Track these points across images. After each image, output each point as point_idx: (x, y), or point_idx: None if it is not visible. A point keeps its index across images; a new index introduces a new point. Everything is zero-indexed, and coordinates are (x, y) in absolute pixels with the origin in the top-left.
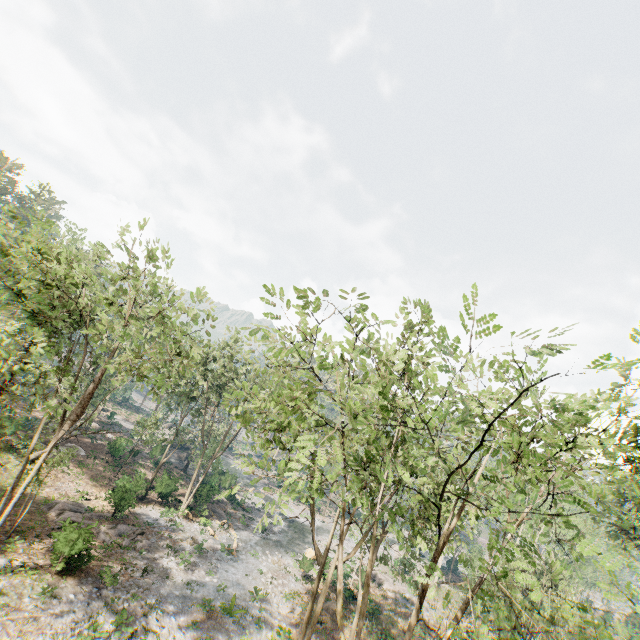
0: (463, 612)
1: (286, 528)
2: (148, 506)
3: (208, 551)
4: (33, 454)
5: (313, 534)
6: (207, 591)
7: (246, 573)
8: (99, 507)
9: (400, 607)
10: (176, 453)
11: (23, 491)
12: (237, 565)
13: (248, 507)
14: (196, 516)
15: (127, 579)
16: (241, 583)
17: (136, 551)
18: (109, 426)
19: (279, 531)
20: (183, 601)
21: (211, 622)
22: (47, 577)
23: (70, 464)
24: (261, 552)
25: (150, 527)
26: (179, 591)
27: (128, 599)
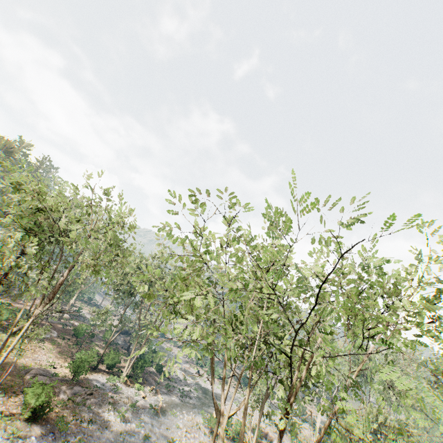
0: None
1: (200, 394)
2: (98, 374)
3: (139, 409)
4: (14, 327)
5: (212, 392)
6: (135, 439)
7: (166, 427)
8: (62, 373)
9: None
10: (122, 337)
11: (6, 355)
12: (160, 420)
13: (172, 378)
14: (133, 383)
15: (76, 427)
16: (162, 434)
17: (85, 406)
18: (77, 317)
19: (194, 396)
20: None
21: None
22: (17, 422)
23: (45, 342)
24: (179, 411)
25: (98, 389)
26: (114, 438)
27: (75, 442)
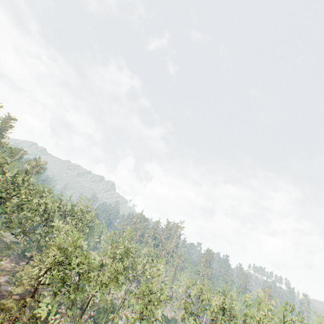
0: None
1: None
2: None
3: None
4: None
5: None
6: None
7: None
8: None
9: None
10: None
11: None
12: None
13: None
14: None
15: None
16: None
17: None
18: None
19: None
20: None
21: None
22: None
23: None
24: None
25: None
26: None
27: None
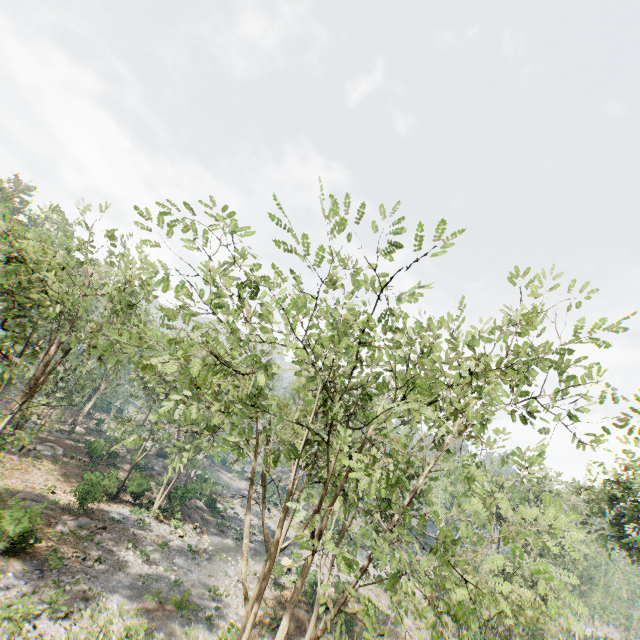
0: (367, 564)
1: None
2: (119, 505)
3: (172, 550)
4: None
5: (263, 519)
6: (161, 585)
7: (209, 574)
8: (65, 501)
9: (379, 623)
10: (161, 461)
11: None
12: (201, 566)
13: (229, 516)
14: (169, 519)
15: (75, 566)
16: (201, 582)
17: (93, 543)
18: (96, 433)
19: (258, 541)
20: (131, 592)
21: (157, 613)
22: None
23: (44, 460)
24: (232, 557)
25: (115, 523)
26: (130, 582)
27: (71, 584)
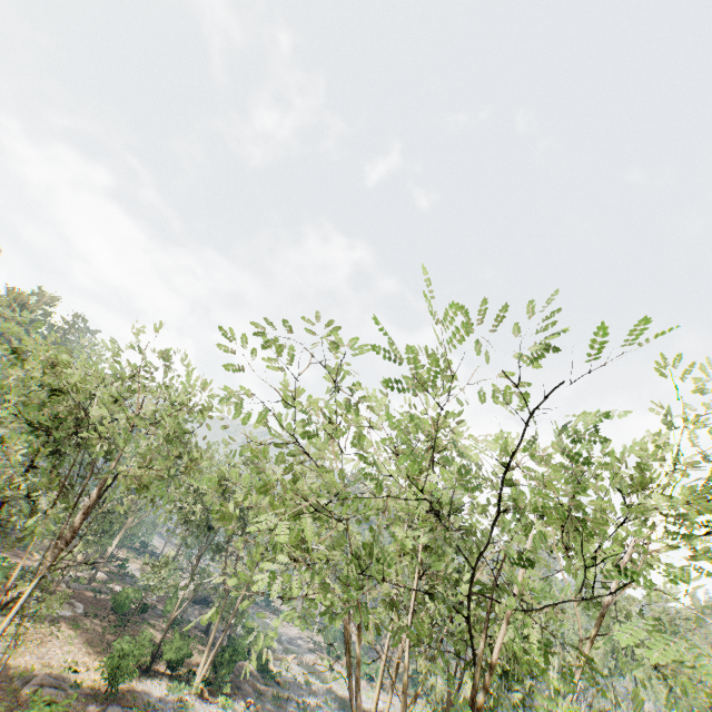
0: None
1: (335, 711)
2: (153, 680)
3: None
4: (6, 596)
5: (351, 698)
6: None
7: None
8: (89, 681)
9: None
10: (197, 609)
11: None
12: None
13: (285, 681)
14: (214, 694)
15: None
16: None
17: None
18: (119, 577)
19: None
20: None
21: None
22: None
23: (62, 624)
24: None
25: (151, 709)
26: None
27: None
